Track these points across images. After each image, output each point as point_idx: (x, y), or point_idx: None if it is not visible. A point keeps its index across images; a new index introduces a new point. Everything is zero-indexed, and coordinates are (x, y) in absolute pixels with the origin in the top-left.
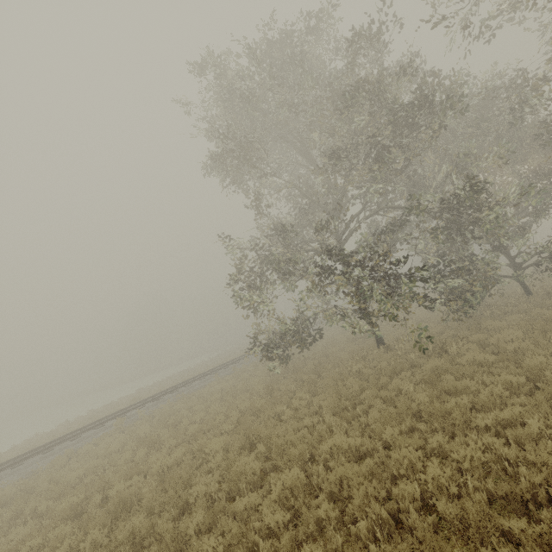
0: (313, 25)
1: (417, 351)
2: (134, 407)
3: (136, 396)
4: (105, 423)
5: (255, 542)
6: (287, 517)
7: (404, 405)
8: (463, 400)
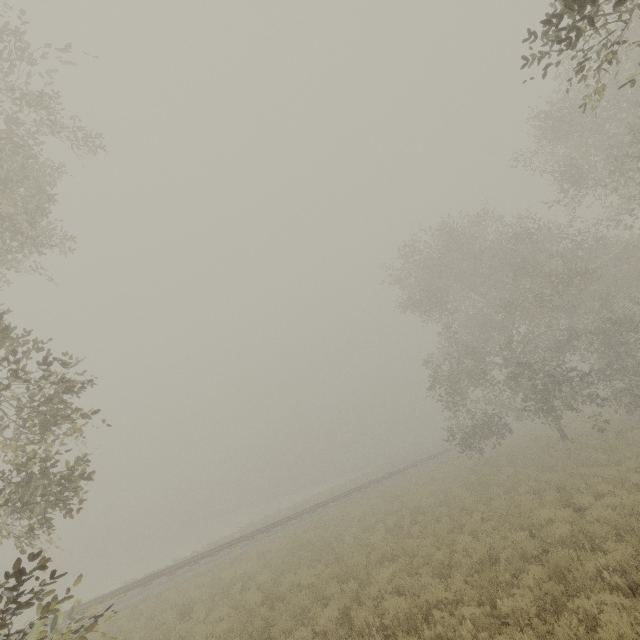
0: (480, 220)
1: (598, 438)
2: (344, 495)
3: (320, 497)
4: (327, 504)
5: (518, 505)
6: (532, 496)
7: (590, 460)
8: (628, 452)
